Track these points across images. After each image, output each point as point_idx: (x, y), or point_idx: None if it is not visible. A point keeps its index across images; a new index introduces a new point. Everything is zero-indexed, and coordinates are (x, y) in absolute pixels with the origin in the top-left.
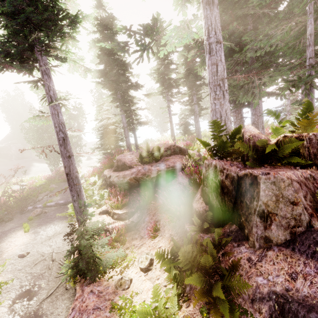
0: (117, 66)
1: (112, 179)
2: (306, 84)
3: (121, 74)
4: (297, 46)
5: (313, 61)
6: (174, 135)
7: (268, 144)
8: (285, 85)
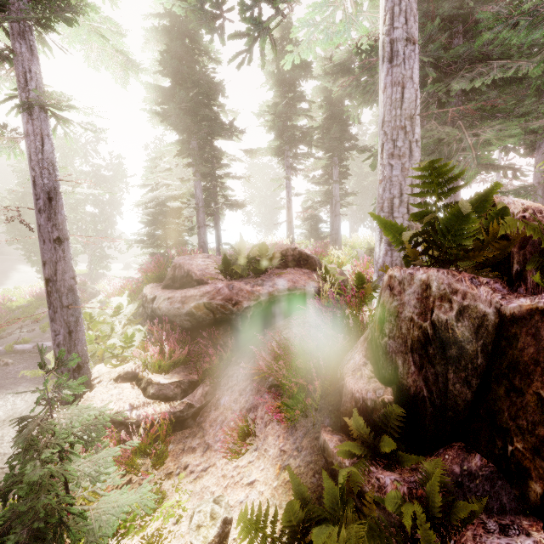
0: (196, 85)
1: (156, 304)
2: None
3: (203, 105)
4: None
5: None
6: (292, 234)
7: None
8: None
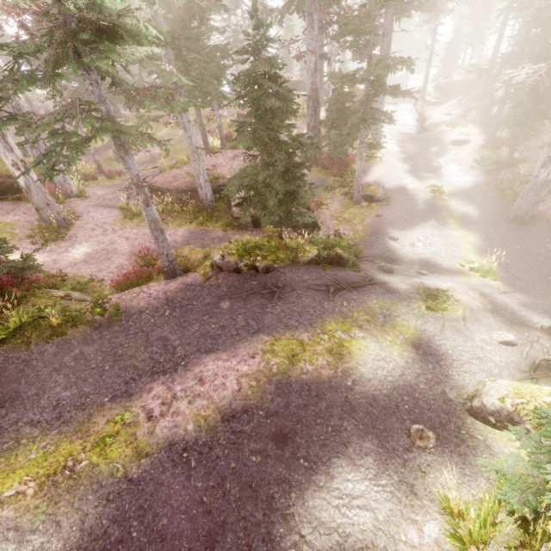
0: None
1: (441, 83)
2: None
3: None
4: None
5: None
6: None
7: None
8: None
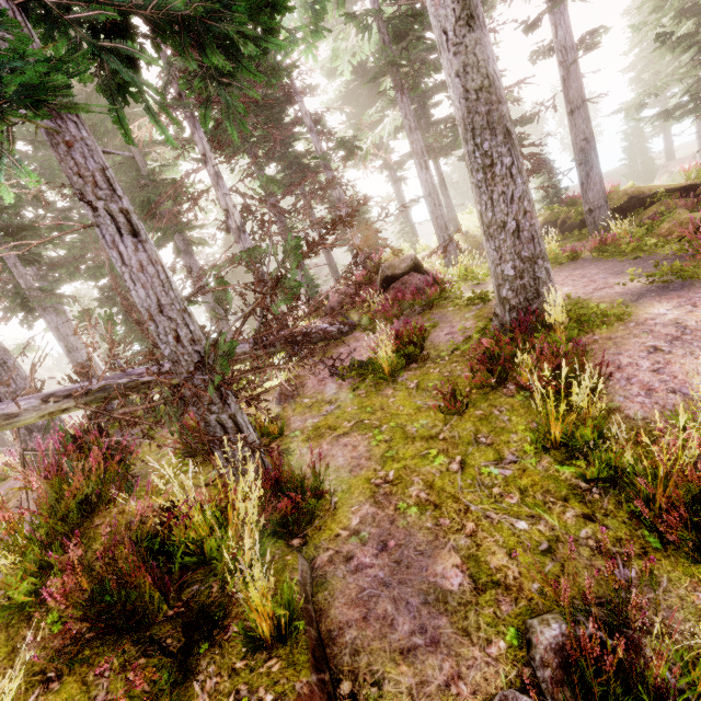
0: None
1: None
2: None
3: None
4: None
5: None
6: None
7: None
8: None
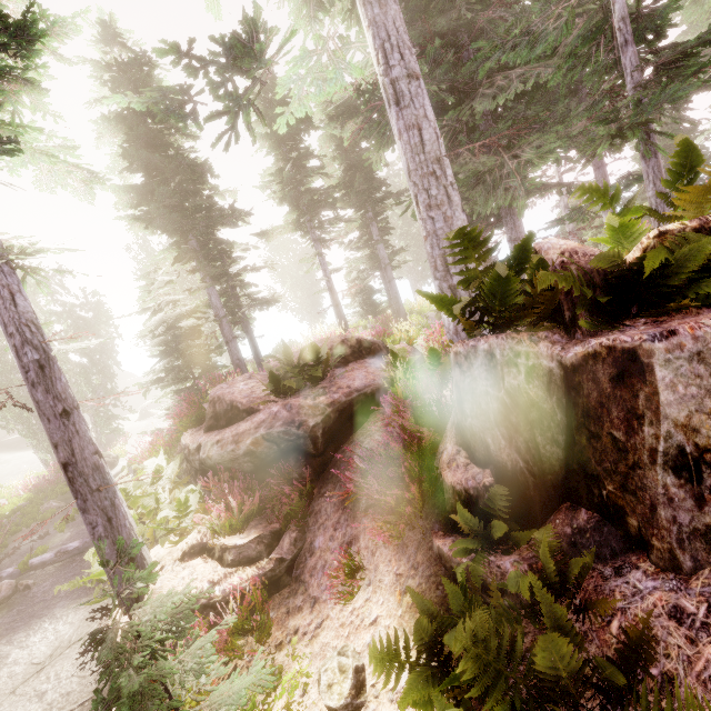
0: (176, 173)
1: (204, 453)
2: (641, 130)
3: (191, 193)
4: (594, 56)
5: (641, 78)
6: (344, 319)
7: (625, 262)
8: (601, 132)
